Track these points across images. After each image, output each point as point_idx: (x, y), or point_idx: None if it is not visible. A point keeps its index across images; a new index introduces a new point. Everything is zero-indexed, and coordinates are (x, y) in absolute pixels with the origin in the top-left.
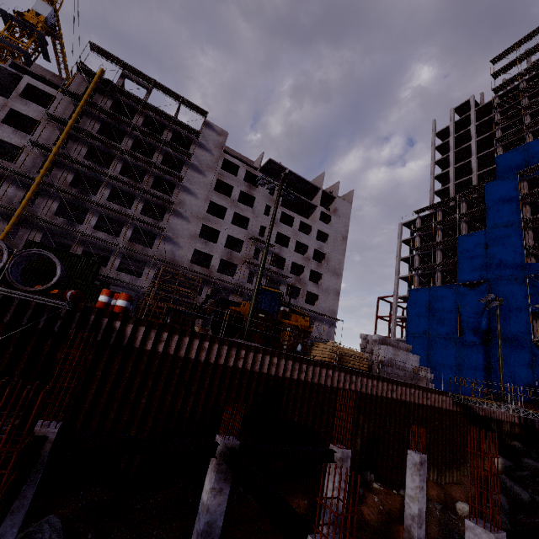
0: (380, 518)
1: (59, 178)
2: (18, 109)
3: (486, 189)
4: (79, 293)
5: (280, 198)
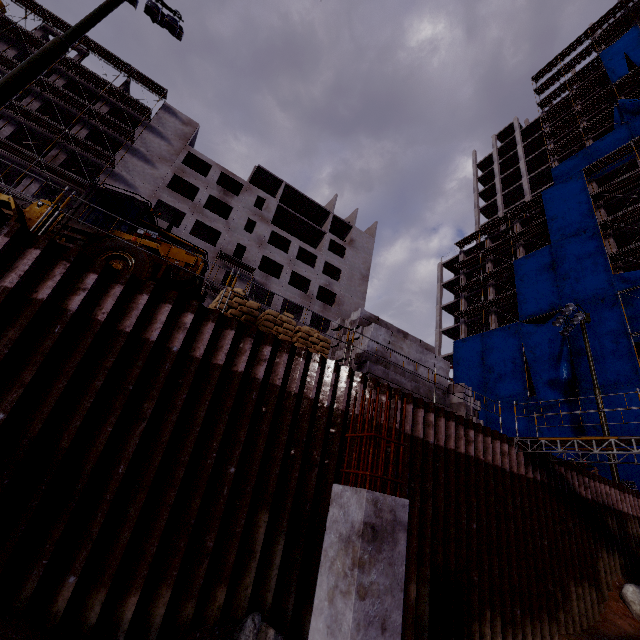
0: None
1: None
2: None
3: (544, 198)
4: None
5: (271, 214)
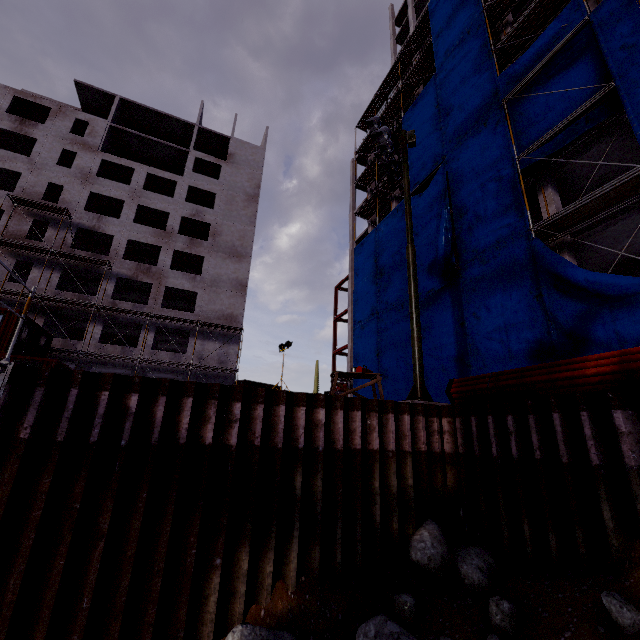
0: None
1: None
2: None
3: (430, 11)
4: None
5: (99, 139)
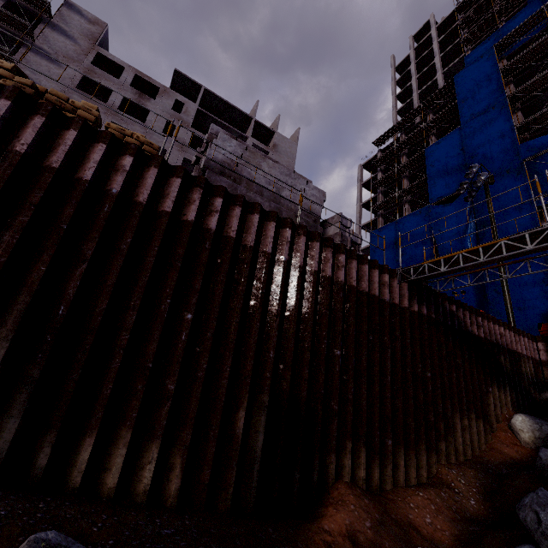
0: None
1: None
2: None
3: (455, 82)
4: None
5: (191, 118)
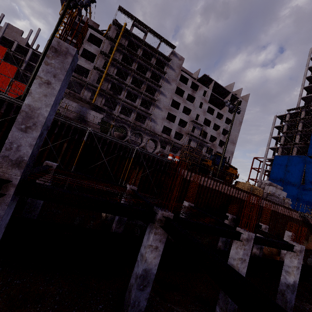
0: (268, 253)
1: (106, 86)
2: (87, 48)
3: None
4: (163, 155)
5: (208, 98)
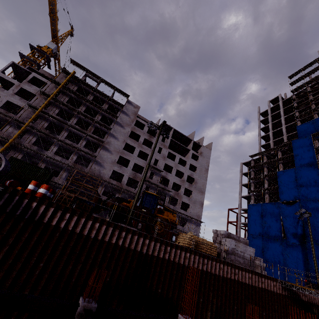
0: None
1: (39, 124)
2: (25, 88)
3: (292, 144)
4: (15, 182)
5: (168, 144)
